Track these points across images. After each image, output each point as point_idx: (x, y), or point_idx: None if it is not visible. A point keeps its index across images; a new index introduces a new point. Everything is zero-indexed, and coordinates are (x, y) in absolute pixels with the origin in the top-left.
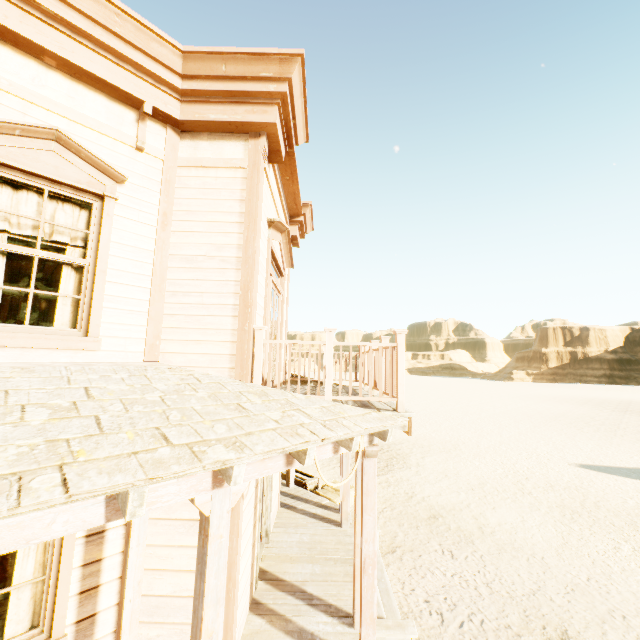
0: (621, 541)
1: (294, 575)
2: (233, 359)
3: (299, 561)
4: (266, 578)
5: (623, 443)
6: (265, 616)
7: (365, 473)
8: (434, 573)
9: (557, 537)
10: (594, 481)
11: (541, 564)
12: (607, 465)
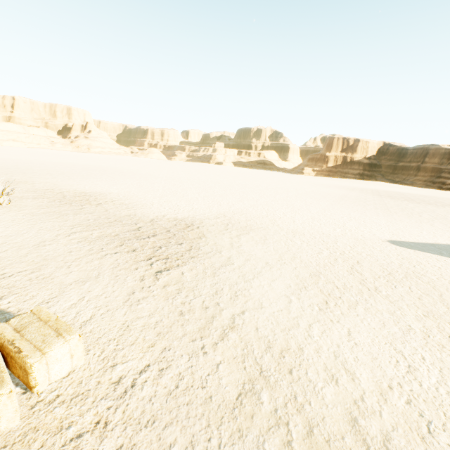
0: None
1: None
2: None
3: None
4: None
5: (403, 219)
6: None
7: None
8: None
9: None
10: (422, 263)
11: None
12: (413, 241)
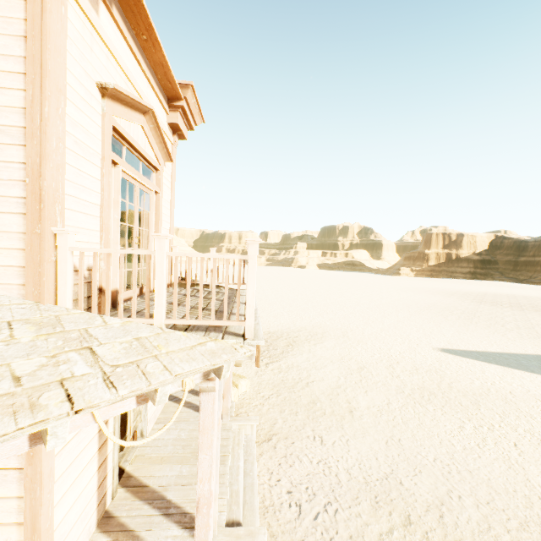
0: (465, 420)
1: (159, 479)
2: (23, 273)
3: (169, 462)
4: (128, 484)
5: (476, 329)
6: (112, 533)
7: (202, 409)
8: (302, 461)
9: (414, 418)
10: (451, 364)
11: (397, 446)
12: (462, 349)
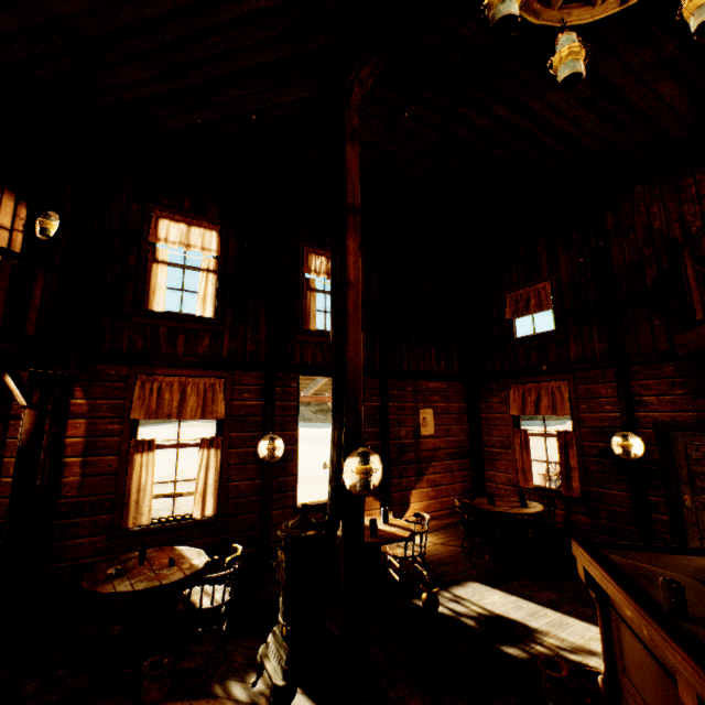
0: None
1: None
2: None
3: None
4: None
5: None
6: None
7: None
8: None
9: None
10: None
11: None
12: None
